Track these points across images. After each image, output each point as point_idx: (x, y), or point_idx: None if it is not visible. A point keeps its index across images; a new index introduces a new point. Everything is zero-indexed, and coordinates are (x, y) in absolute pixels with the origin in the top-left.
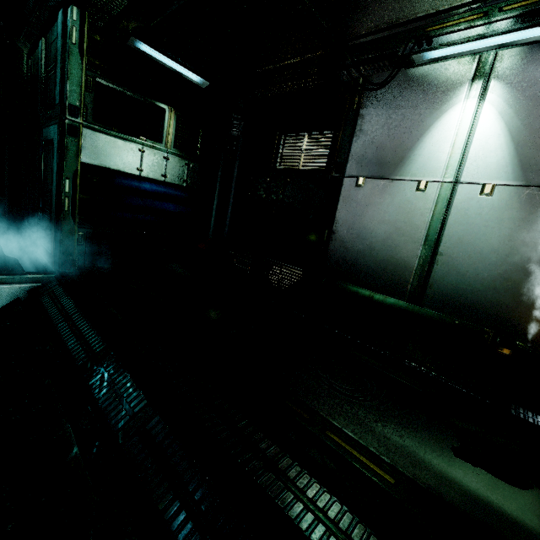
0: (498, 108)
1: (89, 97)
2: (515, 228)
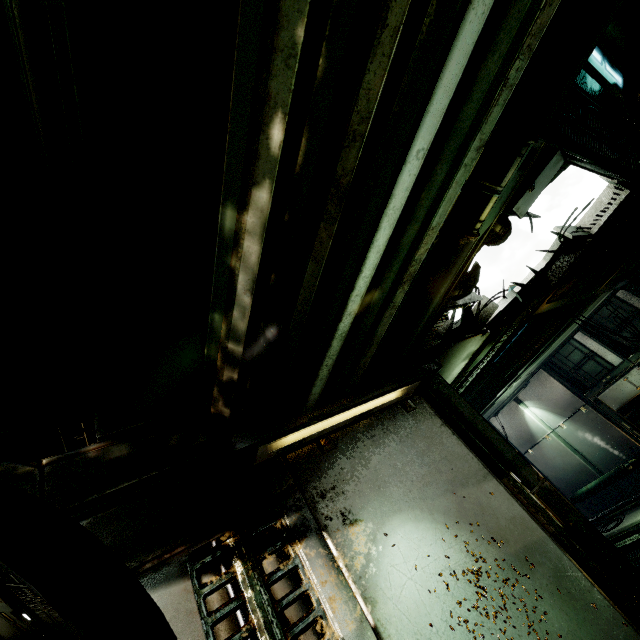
0: (534, 406)
1: None
2: (582, 429)
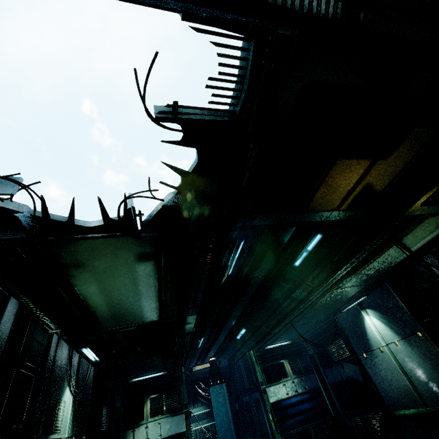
0: (374, 316)
1: (263, 375)
2: (415, 355)
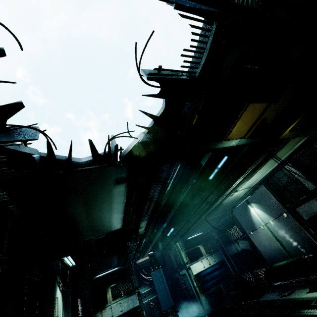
0: (256, 207)
1: (187, 257)
2: (283, 227)
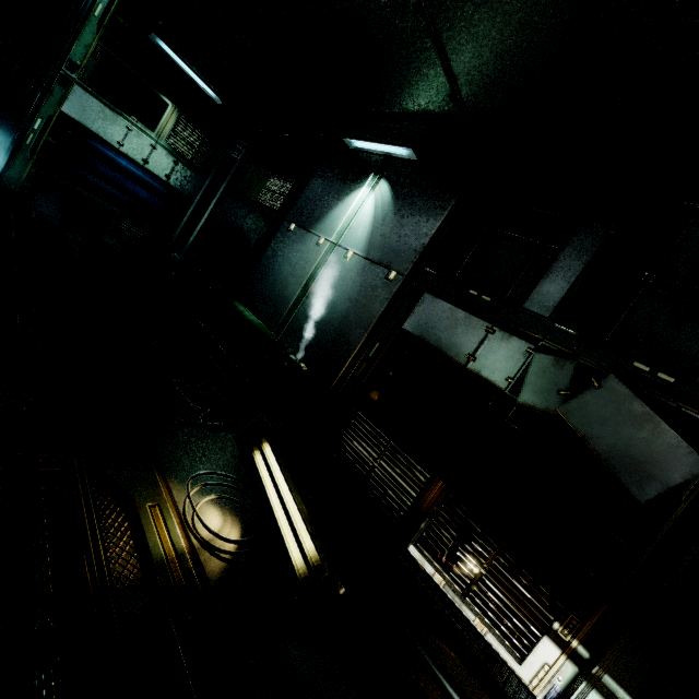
0: (376, 198)
1: (93, 62)
2: (349, 287)
